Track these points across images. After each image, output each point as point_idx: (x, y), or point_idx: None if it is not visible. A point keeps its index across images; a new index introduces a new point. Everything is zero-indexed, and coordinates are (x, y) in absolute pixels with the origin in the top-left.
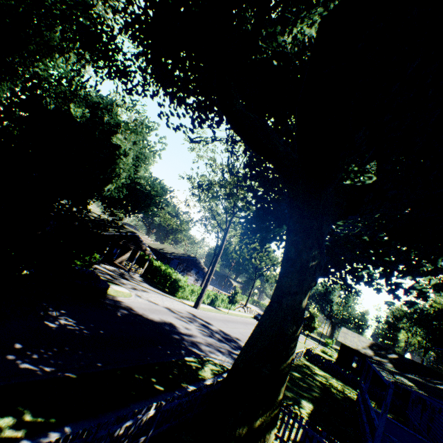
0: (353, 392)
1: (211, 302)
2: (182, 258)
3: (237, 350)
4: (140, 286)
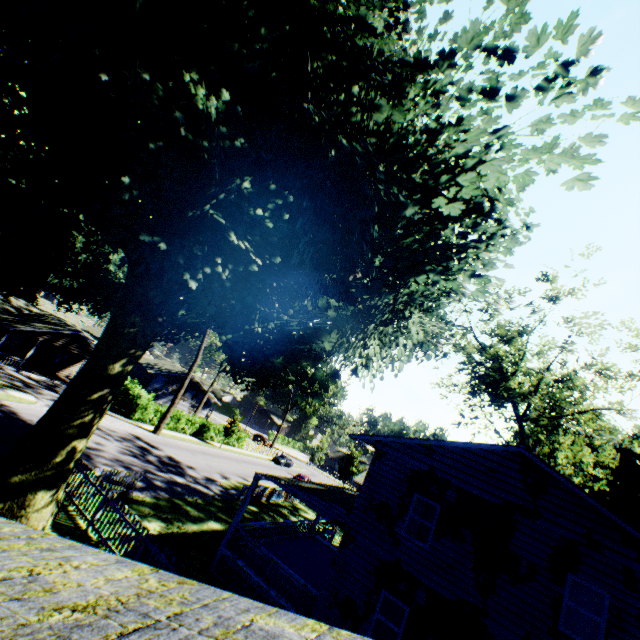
0: None
1: (198, 432)
2: (172, 375)
3: (166, 473)
4: None
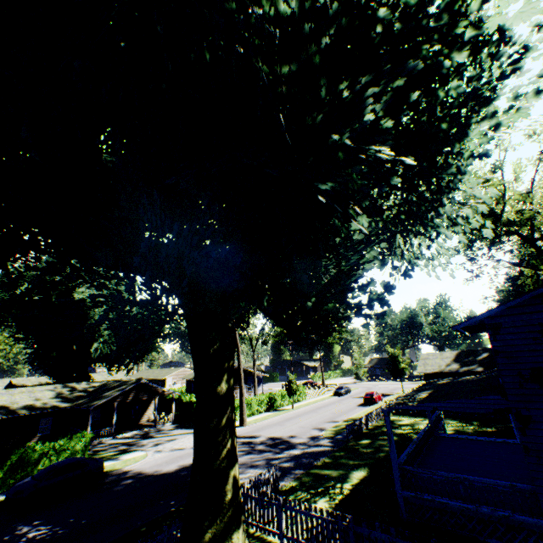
0: (448, 424)
1: (268, 406)
2: None
3: (281, 453)
4: (168, 436)
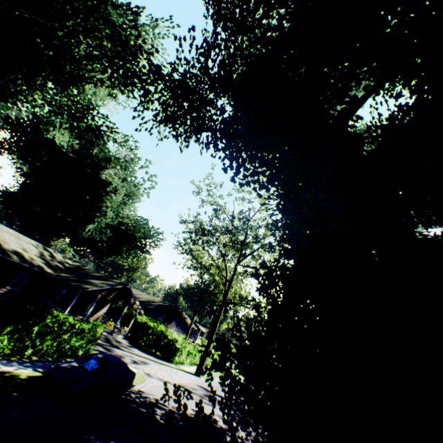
0: None
1: None
2: (163, 307)
3: None
4: (135, 354)
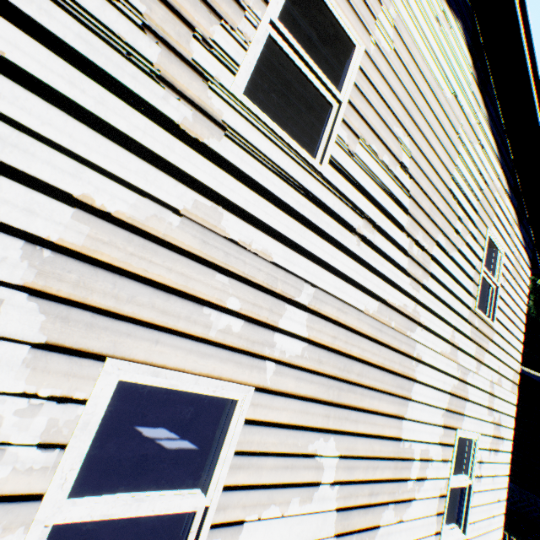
0: None
1: None
2: None
3: None
4: None
